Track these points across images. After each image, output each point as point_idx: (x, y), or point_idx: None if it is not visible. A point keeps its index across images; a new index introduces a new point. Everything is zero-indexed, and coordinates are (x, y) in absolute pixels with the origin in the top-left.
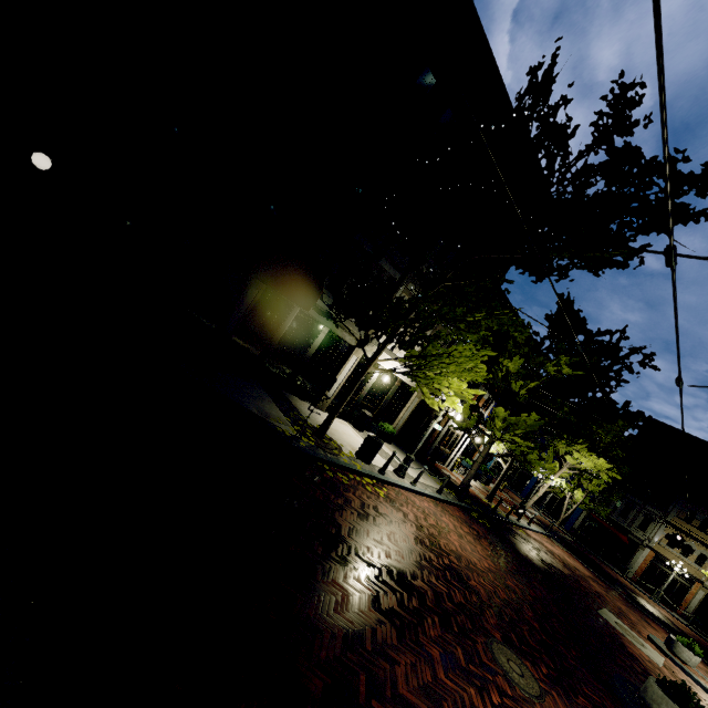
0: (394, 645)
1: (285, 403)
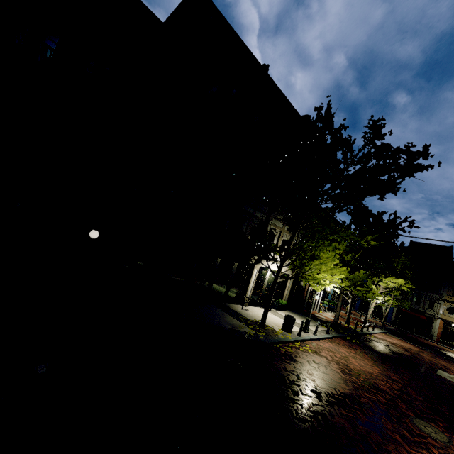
0: (382, 442)
1: (231, 311)
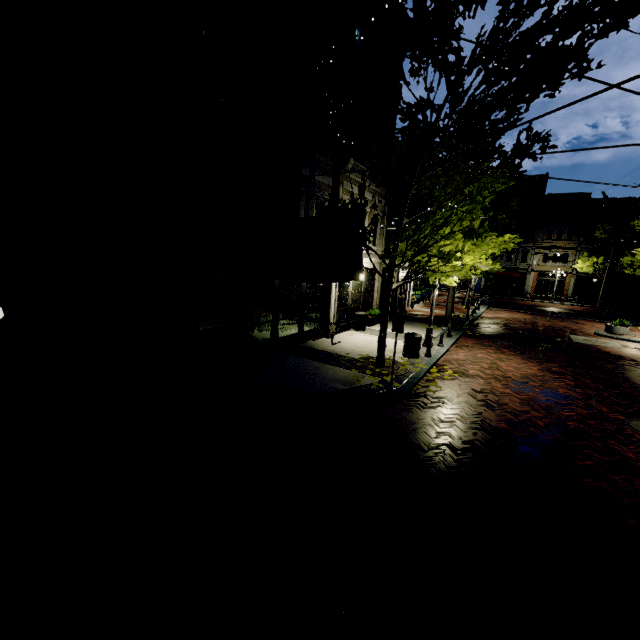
0: None
1: (322, 355)
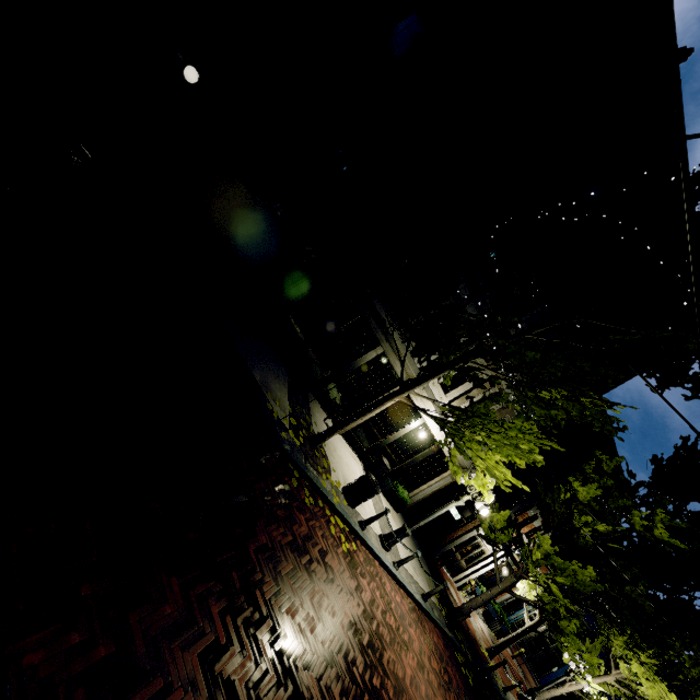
0: None
1: (302, 398)
